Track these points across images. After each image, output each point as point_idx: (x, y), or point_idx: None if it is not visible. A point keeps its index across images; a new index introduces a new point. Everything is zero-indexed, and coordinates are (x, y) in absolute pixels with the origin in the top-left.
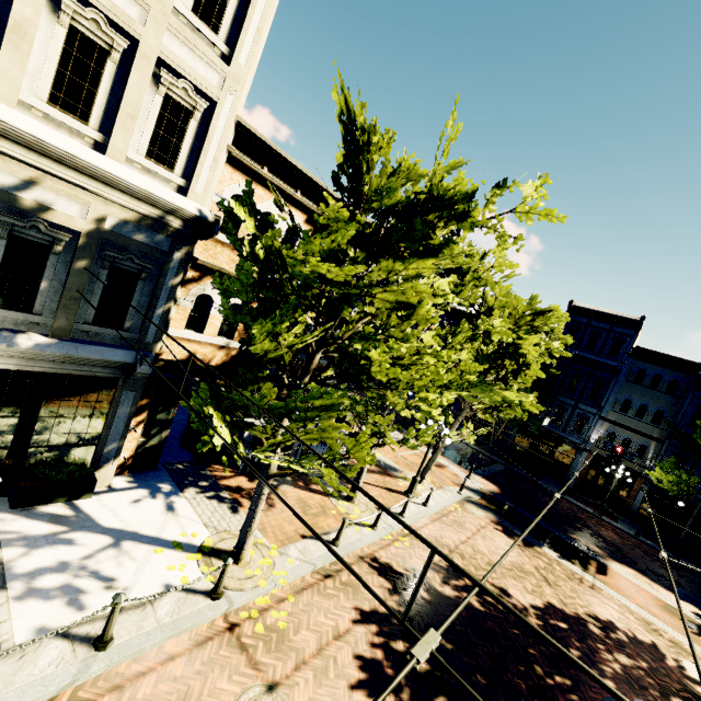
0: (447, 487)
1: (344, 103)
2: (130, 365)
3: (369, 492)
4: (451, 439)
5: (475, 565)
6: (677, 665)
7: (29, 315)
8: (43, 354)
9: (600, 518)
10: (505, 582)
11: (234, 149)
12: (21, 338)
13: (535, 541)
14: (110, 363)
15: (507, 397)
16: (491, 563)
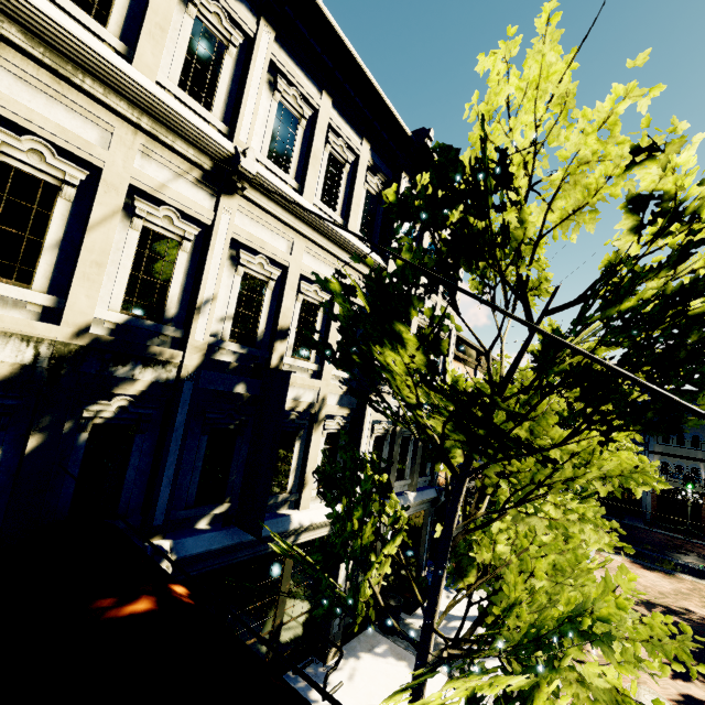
0: None
1: (550, 330)
2: (434, 498)
3: None
4: None
5: (654, 596)
6: None
7: (405, 481)
8: (415, 503)
9: (692, 541)
10: (681, 603)
11: (455, 349)
12: (409, 496)
13: (669, 570)
14: (429, 499)
15: None
16: (661, 593)
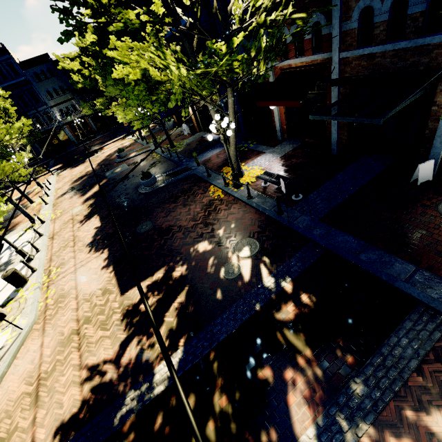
0: (49, 178)
1: None
2: None
3: (34, 199)
4: (26, 162)
5: (79, 176)
6: (123, 147)
7: None
8: None
9: (92, 141)
10: (87, 170)
11: None
12: None
13: (84, 161)
14: None
15: (18, 126)
16: (81, 172)
